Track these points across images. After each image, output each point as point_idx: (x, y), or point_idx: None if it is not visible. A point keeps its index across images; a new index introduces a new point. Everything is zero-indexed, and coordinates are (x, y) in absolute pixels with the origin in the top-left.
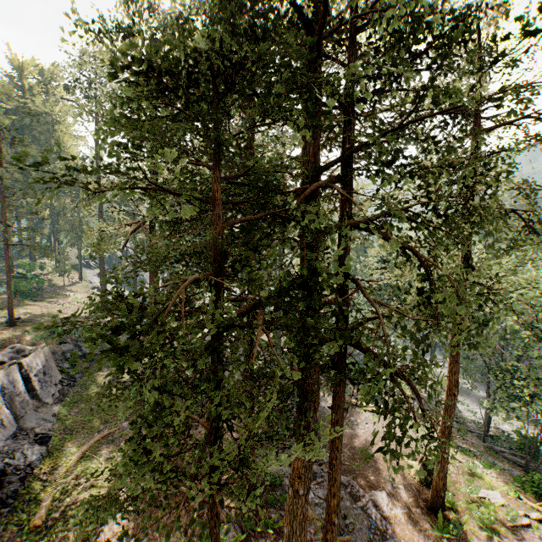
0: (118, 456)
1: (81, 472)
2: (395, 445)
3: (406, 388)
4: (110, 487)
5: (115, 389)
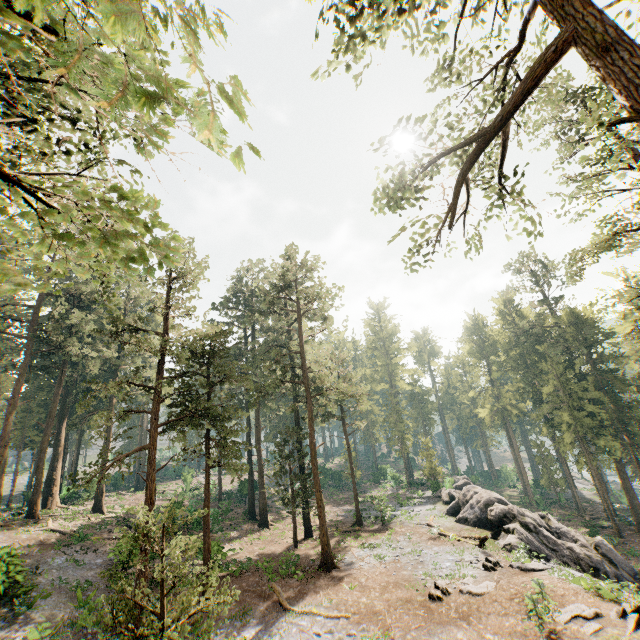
0: None
1: None
2: None
3: None
4: None
5: None
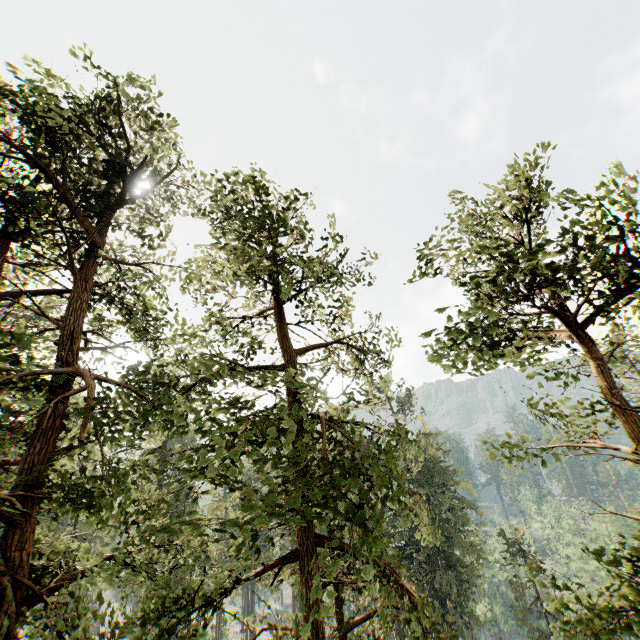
0: None
1: None
2: None
3: None
4: None
5: None
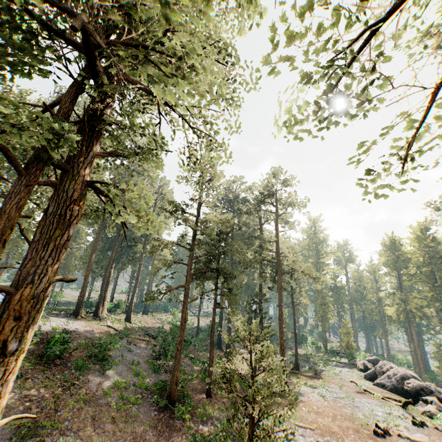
0: None
1: None
2: None
3: None
4: None
5: None
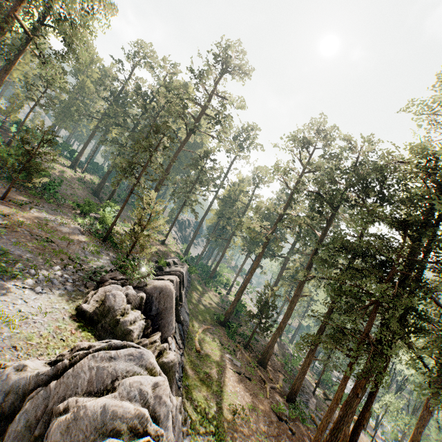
0: (217, 343)
1: (204, 340)
2: (363, 440)
3: (391, 398)
4: (220, 354)
5: (202, 306)
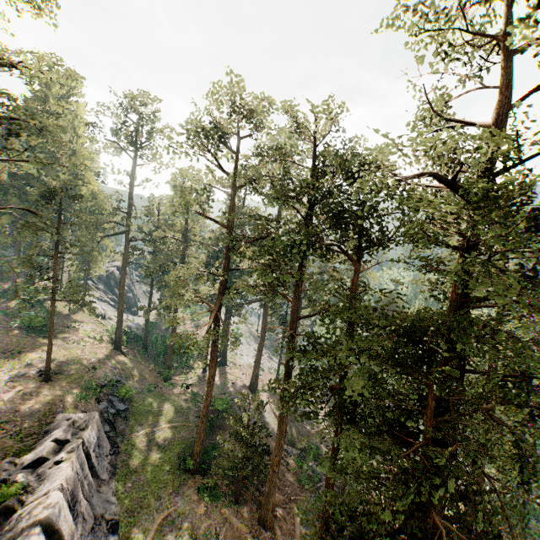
0: None
1: None
2: None
3: None
4: None
5: (155, 453)
